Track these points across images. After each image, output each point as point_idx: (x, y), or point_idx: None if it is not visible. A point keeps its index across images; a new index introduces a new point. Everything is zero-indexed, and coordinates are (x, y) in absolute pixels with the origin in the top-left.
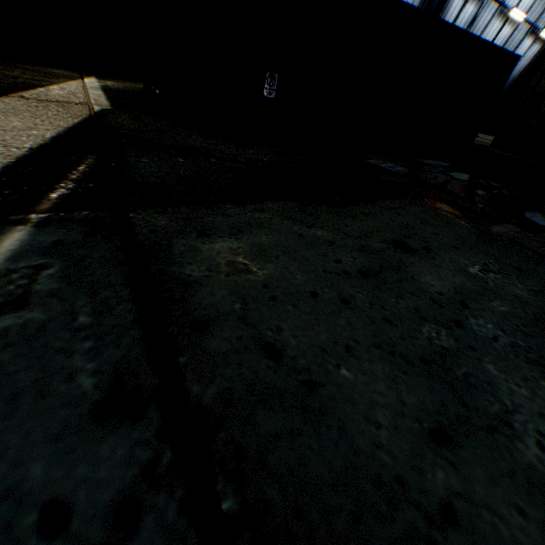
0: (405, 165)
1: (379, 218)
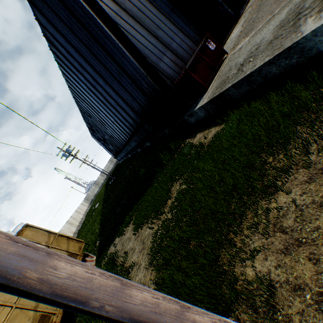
0: None
1: None
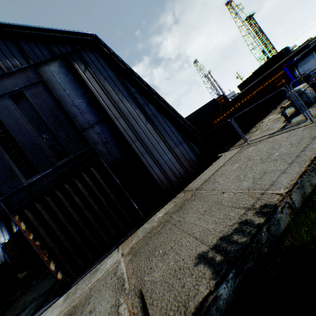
0: (6, 305)
1: (9, 311)
